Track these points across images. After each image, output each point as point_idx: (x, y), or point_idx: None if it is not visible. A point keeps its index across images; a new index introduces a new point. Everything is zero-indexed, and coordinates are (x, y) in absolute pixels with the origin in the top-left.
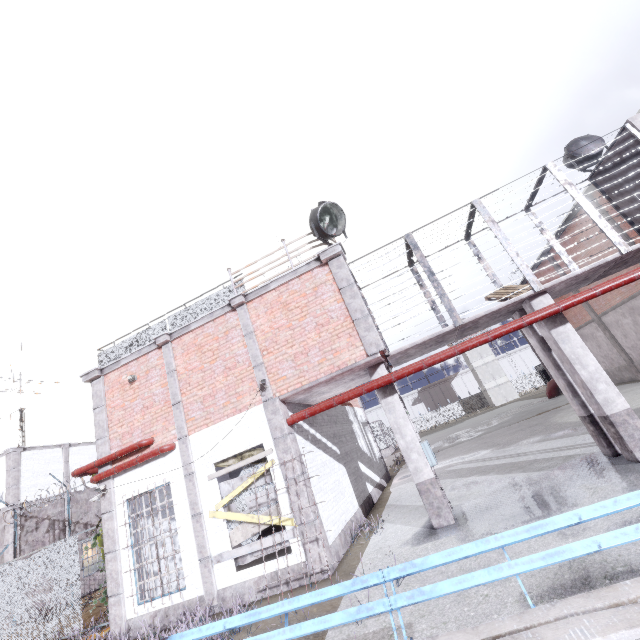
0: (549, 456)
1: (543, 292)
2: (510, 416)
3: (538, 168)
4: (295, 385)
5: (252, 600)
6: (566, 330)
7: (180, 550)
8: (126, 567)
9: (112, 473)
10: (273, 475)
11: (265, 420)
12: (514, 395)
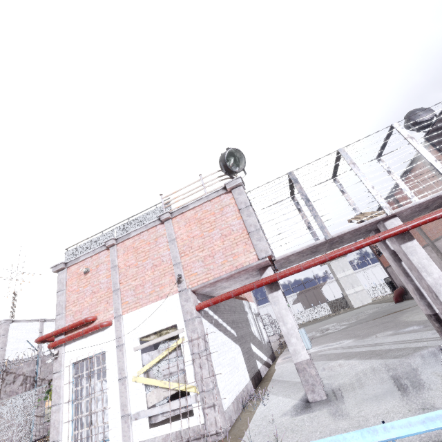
0: (401, 347)
1: (394, 216)
2: (366, 315)
3: (387, 127)
4: (203, 280)
5: None
6: (413, 245)
7: (108, 407)
8: (66, 418)
9: (64, 341)
10: (183, 349)
11: (179, 306)
12: (368, 300)
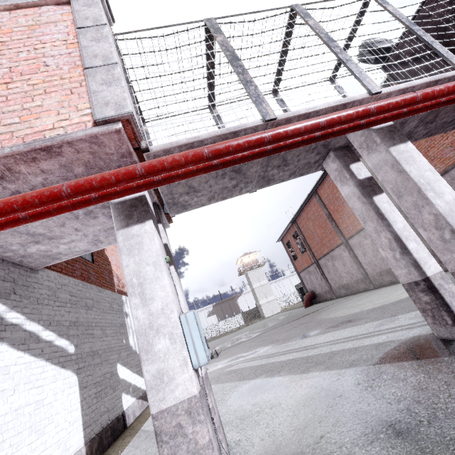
0: (349, 346)
1: None
2: (280, 320)
3: None
4: None
5: None
6: (408, 149)
7: None
8: None
9: None
10: None
11: None
12: (278, 309)
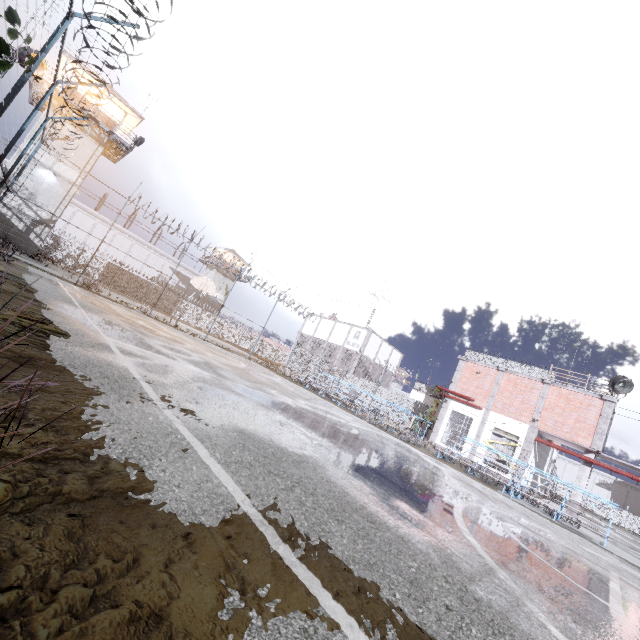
0: None
1: None
2: None
3: None
4: (548, 430)
5: None
6: None
7: (465, 440)
8: (442, 429)
9: (454, 399)
10: (516, 449)
11: (526, 431)
12: None
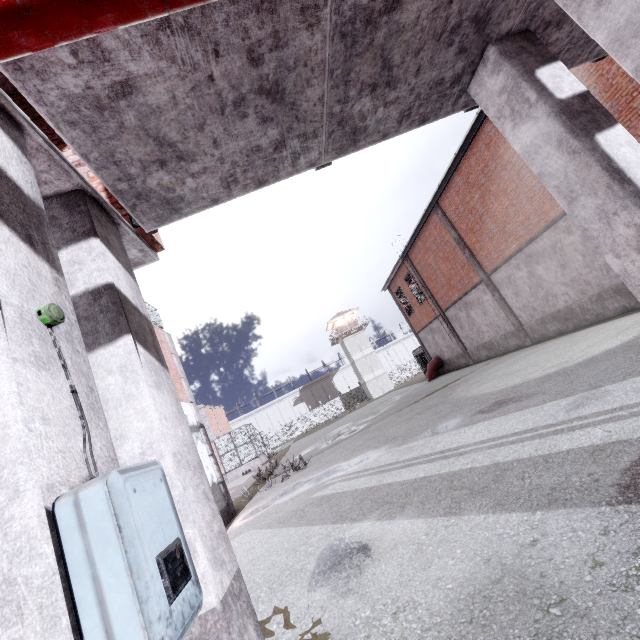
0: (528, 453)
1: None
2: (394, 403)
3: None
4: None
5: None
6: None
7: None
8: None
9: None
10: None
11: None
12: (390, 386)
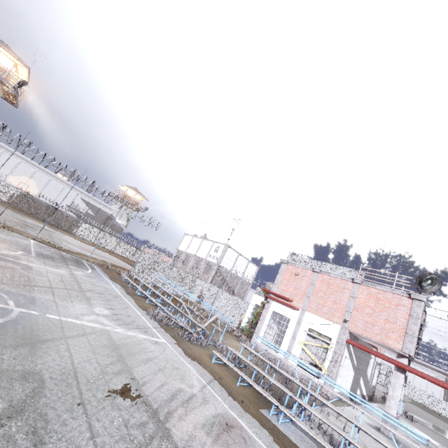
0: None
1: None
2: None
3: None
4: (359, 332)
5: (299, 377)
6: None
7: (282, 341)
8: (263, 329)
9: (274, 299)
10: (328, 351)
11: (338, 332)
12: None
